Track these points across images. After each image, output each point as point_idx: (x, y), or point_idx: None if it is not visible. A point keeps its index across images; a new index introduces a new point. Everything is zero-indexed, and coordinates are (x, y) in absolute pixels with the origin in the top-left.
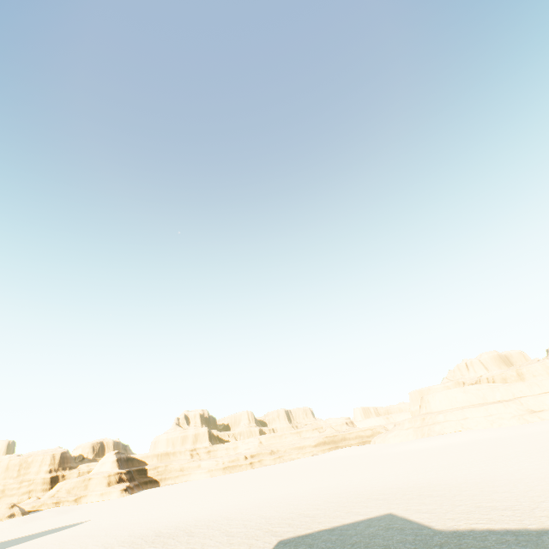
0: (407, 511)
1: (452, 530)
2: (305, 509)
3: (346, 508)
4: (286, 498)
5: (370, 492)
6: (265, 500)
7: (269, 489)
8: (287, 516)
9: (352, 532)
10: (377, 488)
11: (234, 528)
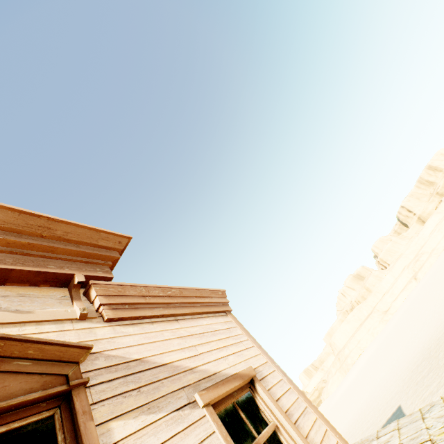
0: None
1: None
2: None
3: None
4: None
5: None
6: None
7: None
8: None
9: None
10: None
11: None
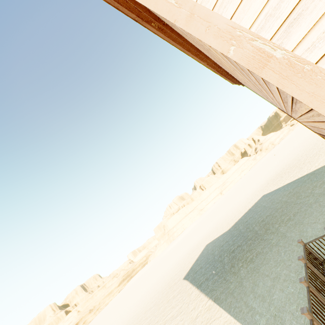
0: (211, 240)
1: (231, 226)
2: (170, 277)
3: (187, 260)
4: (149, 290)
5: (186, 254)
6: (137, 302)
7: (127, 305)
8: (167, 283)
9: (205, 253)
10: (186, 253)
11: (148, 307)
